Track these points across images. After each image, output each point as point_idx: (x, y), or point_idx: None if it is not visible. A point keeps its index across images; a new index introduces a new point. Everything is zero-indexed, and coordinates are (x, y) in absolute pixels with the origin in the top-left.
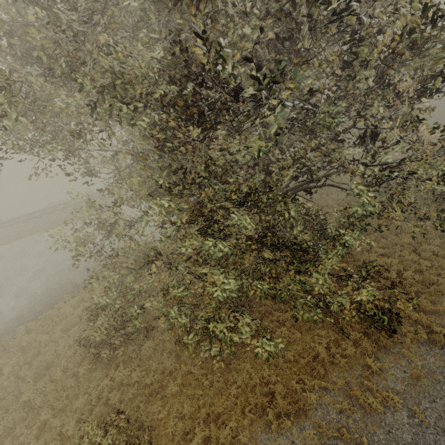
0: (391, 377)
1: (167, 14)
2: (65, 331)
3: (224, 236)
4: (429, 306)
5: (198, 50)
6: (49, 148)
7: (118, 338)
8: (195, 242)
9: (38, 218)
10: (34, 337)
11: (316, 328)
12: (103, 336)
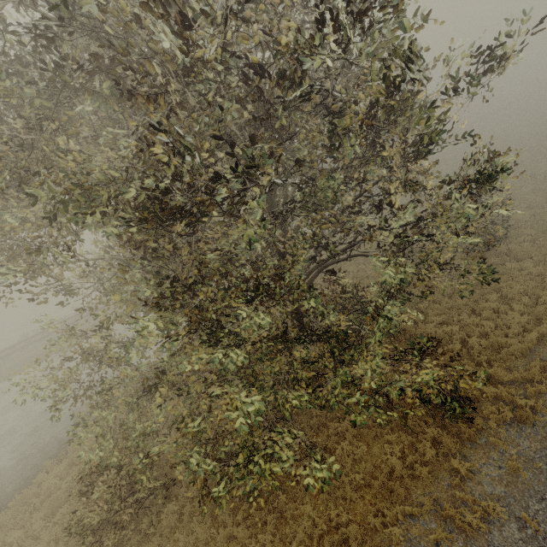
0: (486, 478)
1: (133, 108)
2: (49, 517)
3: (239, 341)
4: (505, 375)
5: (153, 148)
6: (4, 271)
7: (126, 510)
8: (204, 355)
9: (6, 359)
10: (1, 538)
11: (384, 433)
12: (103, 513)
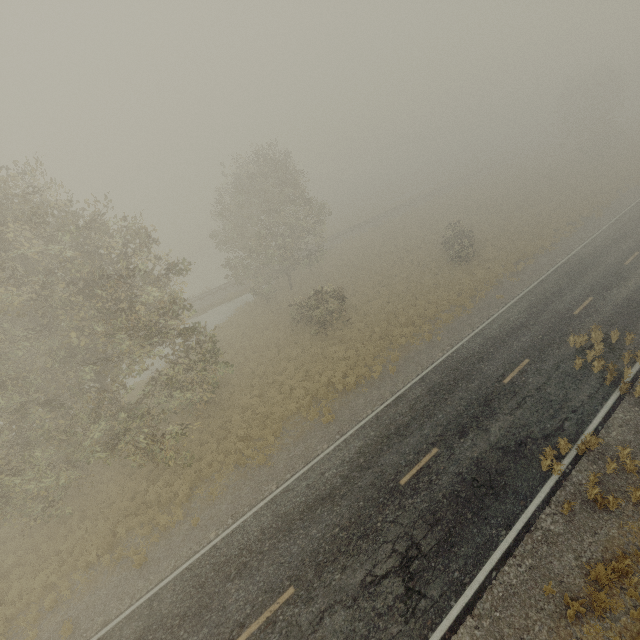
0: (197, 499)
1: None
2: None
3: None
4: (256, 434)
5: None
6: None
7: None
8: None
9: None
10: None
11: (164, 475)
12: None
